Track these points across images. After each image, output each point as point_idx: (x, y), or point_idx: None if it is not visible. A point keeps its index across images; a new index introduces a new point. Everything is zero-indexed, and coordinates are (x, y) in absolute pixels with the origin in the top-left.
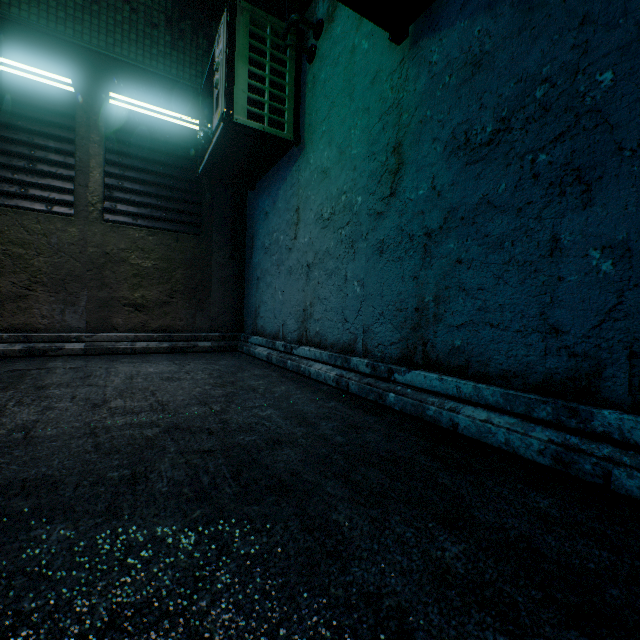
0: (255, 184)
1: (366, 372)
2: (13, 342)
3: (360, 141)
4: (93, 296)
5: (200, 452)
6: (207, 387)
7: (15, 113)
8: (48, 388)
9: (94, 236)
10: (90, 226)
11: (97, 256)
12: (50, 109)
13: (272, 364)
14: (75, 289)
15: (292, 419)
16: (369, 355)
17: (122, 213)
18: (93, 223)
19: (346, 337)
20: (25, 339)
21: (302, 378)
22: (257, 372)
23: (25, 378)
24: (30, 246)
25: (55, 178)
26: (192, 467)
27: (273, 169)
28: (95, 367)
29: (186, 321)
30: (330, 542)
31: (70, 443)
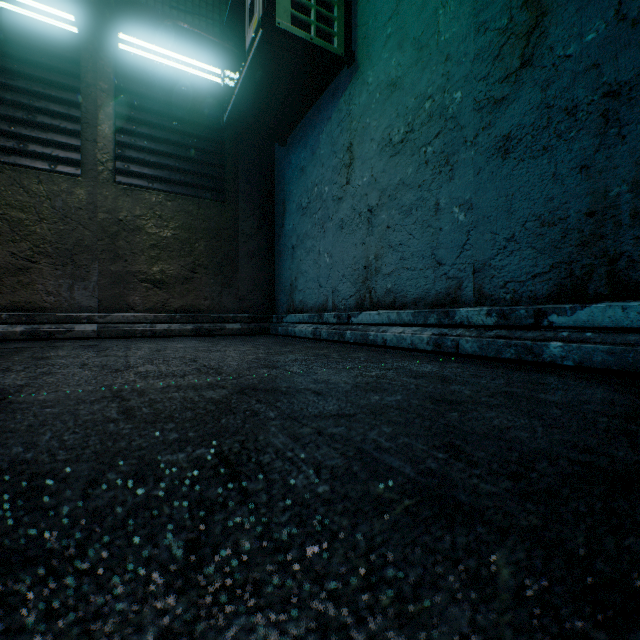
0: (287, 136)
1: (487, 324)
2: (14, 323)
3: (456, 18)
4: (105, 270)
5: (328, 417)
6: (261, 355)
7: (10, 55)
8: (50, 358)
9: (105, 200)
10: (100, 188)
11: (109, 223)
12: (50, 52)
13: (321, 340)
14: (84, 261)
15: (425, 378)
16: (487, 301)
17: (136, 175)
18: (103, 185)
19: (441, 285)
20: (28, 319)
21: (373, 348)
22: (311, 345)
23: (22, 352)
24: (31, 210)
25: (58, 133)
26: (340, 441)
27: (310, 113)
28: (111, 345)
29: (211, 300)
30: None
31: (77, 409)
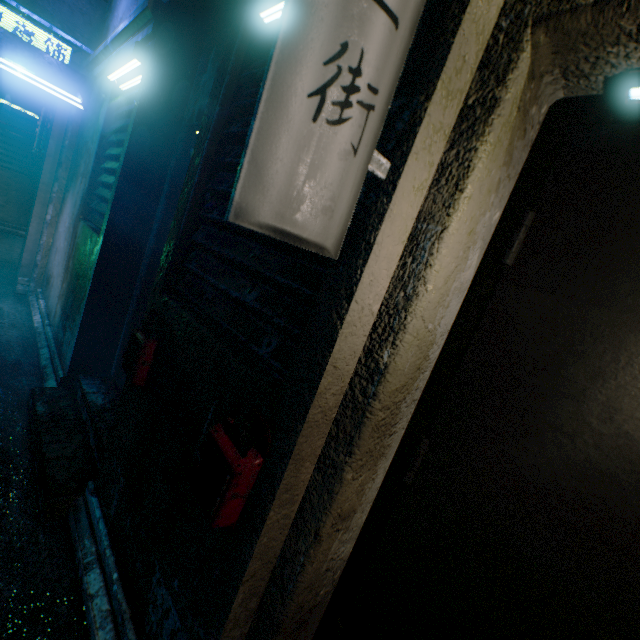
0: None
1: None
2: None
3: None
4: None
5: None
6: (5, 250)
7: None
8: None
9: None
10: None
11: None
12: None
13: None
14: None
15: None
16: None
17: None
18: None
19: None
20: None
21: None
22: None
23: None
24: None
25: None
26: None
27: None
28: None
29: (15, 219)
30: (1, 269)
31: None
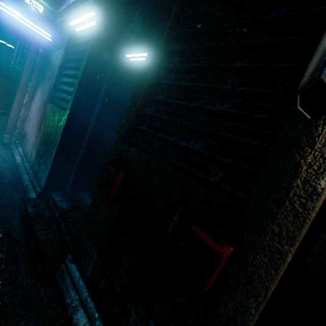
0: None
1: None
2: None
3: None
4: None
5: None
6: None
7: None
8: None
9: None
10: None
11: None
12: None
13: None
14: None
15: (3, 127)
16: None
17: None
18: None
19: None
20: None
21: None
22: None
23: None
24: None
25: None
26: None
27: None
28: None
29: None
30: None
31: None
